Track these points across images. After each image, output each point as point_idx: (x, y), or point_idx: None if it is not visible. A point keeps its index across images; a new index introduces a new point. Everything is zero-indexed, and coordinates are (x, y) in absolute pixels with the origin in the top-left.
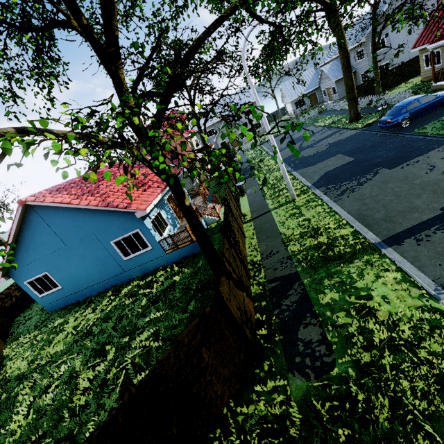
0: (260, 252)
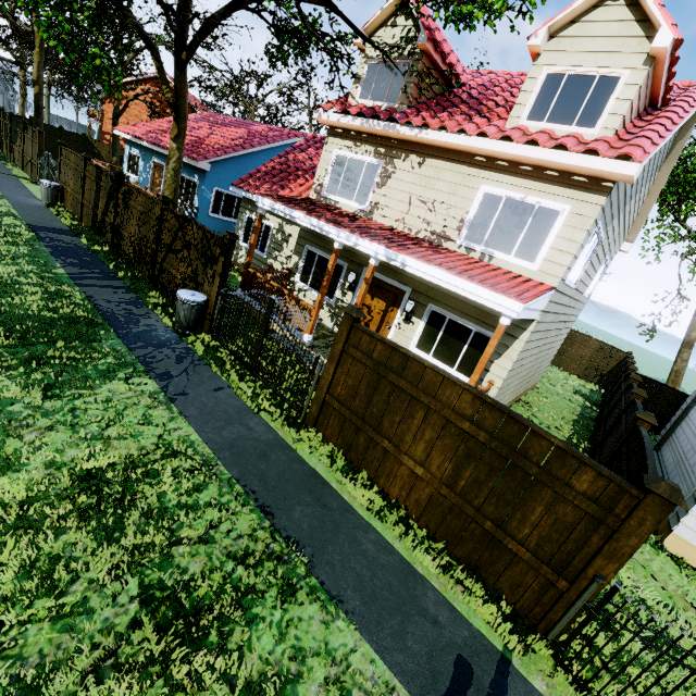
0: (2, 162)
